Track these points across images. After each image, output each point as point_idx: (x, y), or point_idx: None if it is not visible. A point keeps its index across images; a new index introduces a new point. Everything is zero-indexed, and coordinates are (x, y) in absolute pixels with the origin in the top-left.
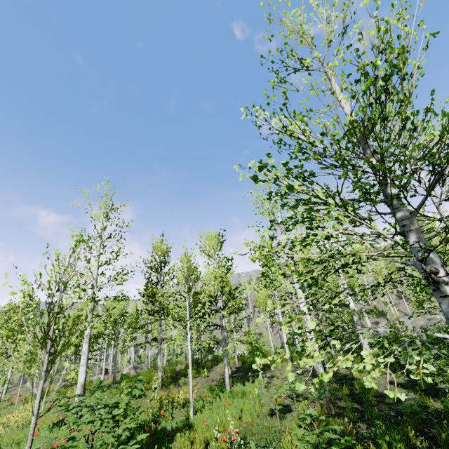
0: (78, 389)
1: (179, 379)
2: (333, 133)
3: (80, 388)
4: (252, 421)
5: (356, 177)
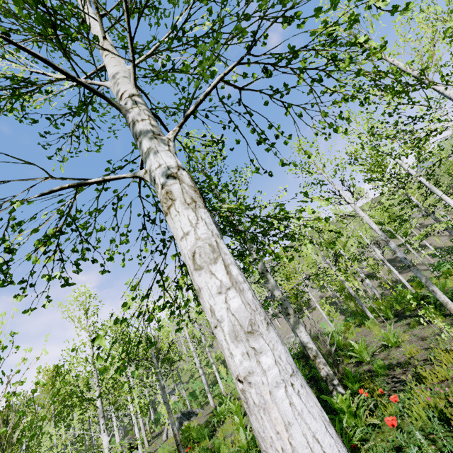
0: None
1: None
2: None
3: None
4: None
5: None
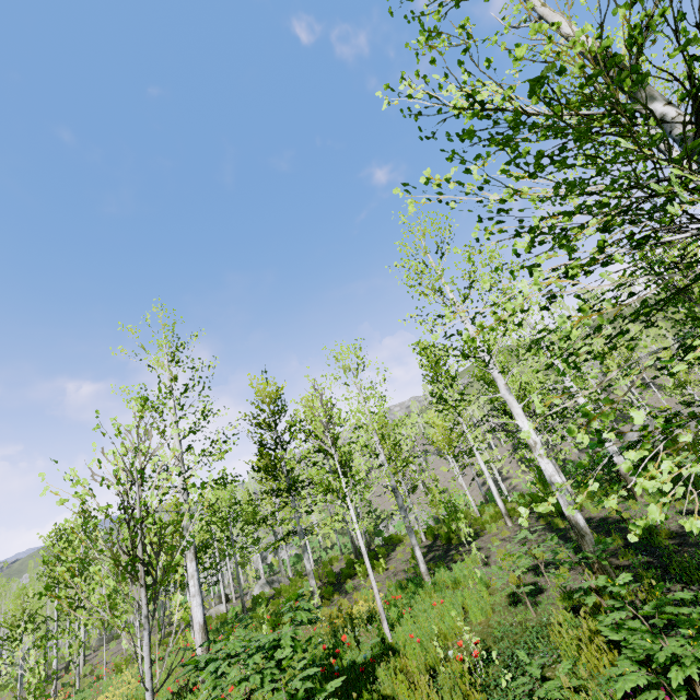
0: (197, 632)
1: (344, 583)
2: (604, 43)
3: (199, 631)
4: (488, 621)
5: (647, 133)
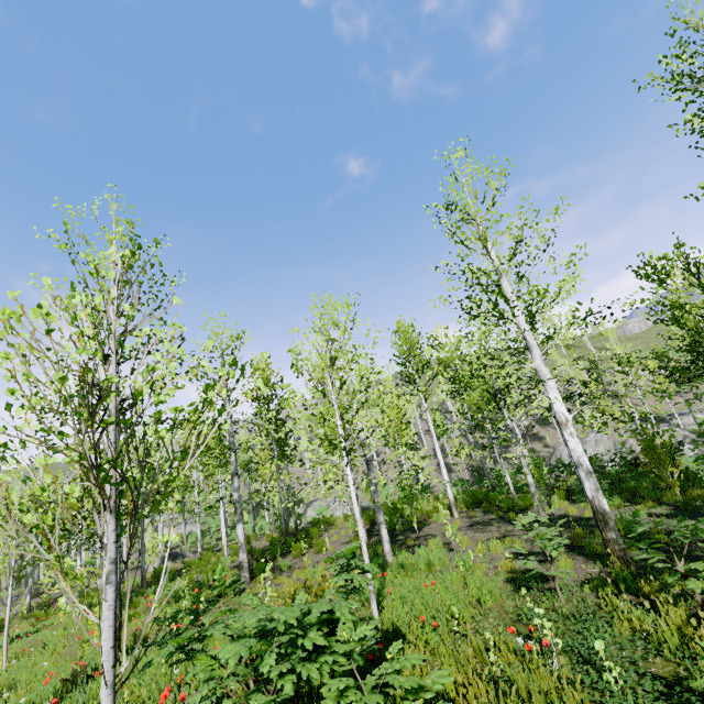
0: None
1: (273, 561)
2: None
3: None
4: (500, 606)
5: None
